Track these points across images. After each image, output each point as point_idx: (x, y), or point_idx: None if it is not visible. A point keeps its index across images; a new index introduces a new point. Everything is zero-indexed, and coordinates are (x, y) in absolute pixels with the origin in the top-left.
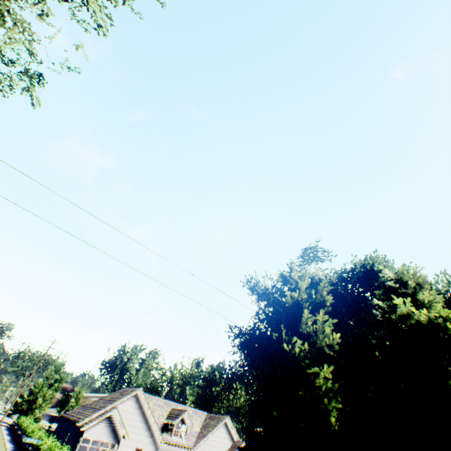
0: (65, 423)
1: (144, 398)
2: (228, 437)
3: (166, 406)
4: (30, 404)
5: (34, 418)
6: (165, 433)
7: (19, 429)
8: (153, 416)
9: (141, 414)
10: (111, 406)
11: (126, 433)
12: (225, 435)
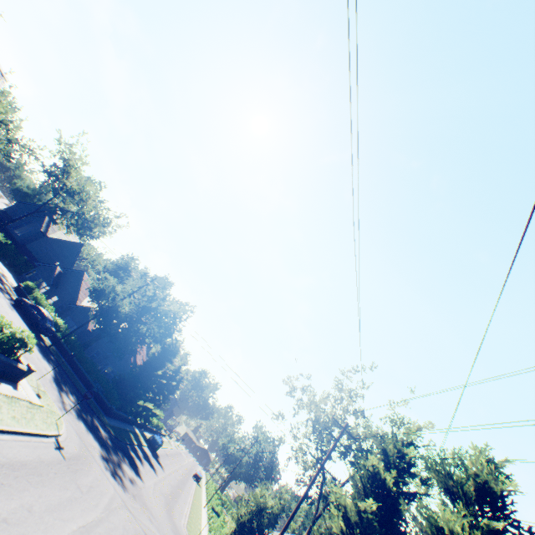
0: None
1: None
2: None
3: None
4: None
5: None
6: None
7: None
8: None
9: None
10: None
11: None
12: None
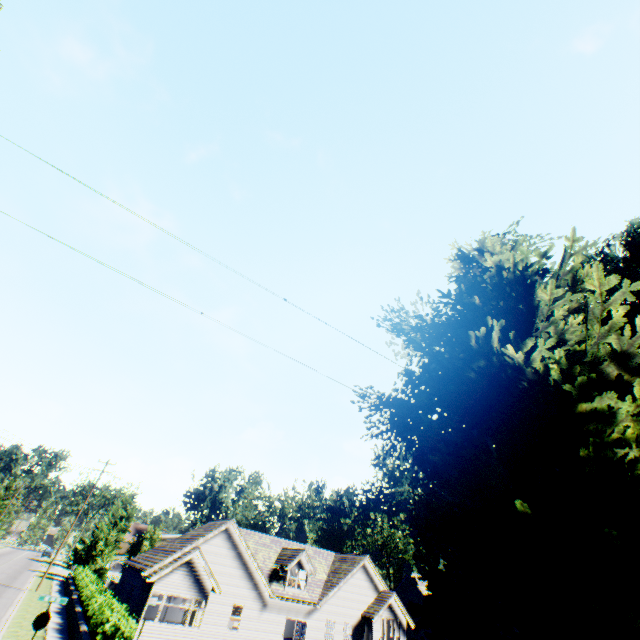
0: (130, 573)
1: (239, 534)
2: (370, 586)
3: (274, 545)
4: (89, 551)
5: (98, 569)
6: (275, 583)
7: (72, 584)
8: (255, 559)
9: (237, 557)
10: (191, 546)
11: (216, 585)
12: (365, 583)
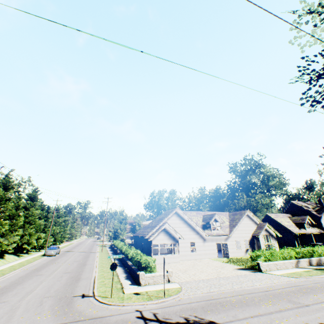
0: (138, 238)
1: (182, 213)
2: (252, 223)
3: (198, 215)
4: (115, 234)
5: (121, 239)
6: (206, 230)
7: (114, 247)
8: (194, 222)
9: (185, 223)
10: (162, 223)
11: (180, 236)
12: (249, 222)
